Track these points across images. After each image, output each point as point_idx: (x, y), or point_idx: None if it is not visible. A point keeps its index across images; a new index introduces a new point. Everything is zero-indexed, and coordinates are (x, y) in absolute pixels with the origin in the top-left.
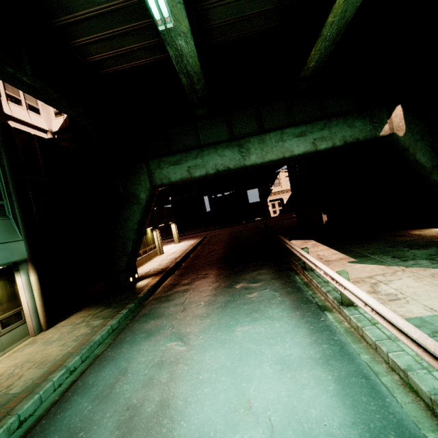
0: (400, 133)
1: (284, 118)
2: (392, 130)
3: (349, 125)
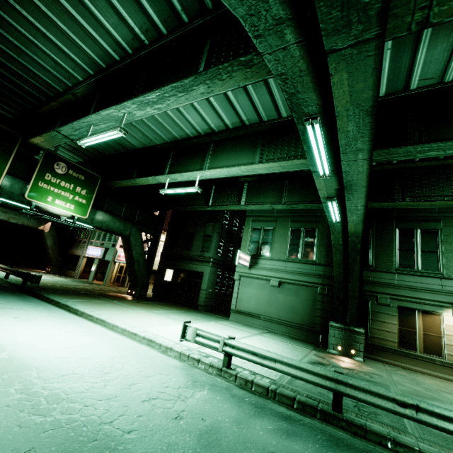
0: (46, 231)
1: (2, 201)
2: (44, 229)
3: (29, 219)
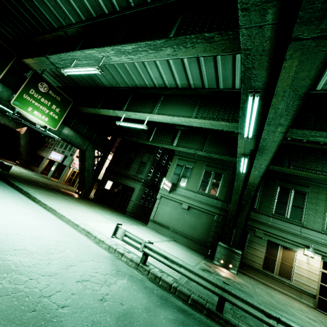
0: (21, 133)
1: None
2: (20, 131)
3: (10, 121)
